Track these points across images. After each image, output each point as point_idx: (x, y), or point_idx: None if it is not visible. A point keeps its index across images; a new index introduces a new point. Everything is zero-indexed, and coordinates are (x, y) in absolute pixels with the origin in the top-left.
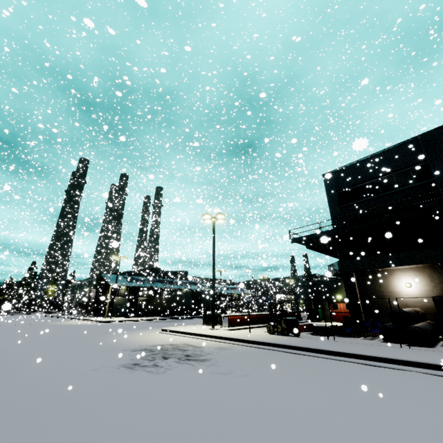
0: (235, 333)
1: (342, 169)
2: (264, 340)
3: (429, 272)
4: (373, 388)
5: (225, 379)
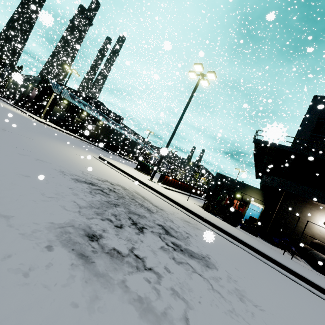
0: (180, 199)
1: None
2: (231, 232)
3: None
4: None
5: None
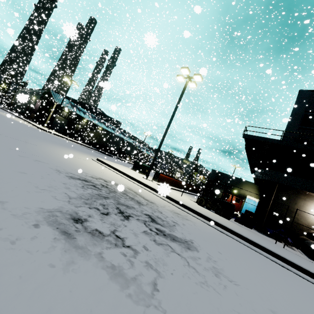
0: (173, 194)
1: None
2: (221, 222)
3: None
4: None
5: None
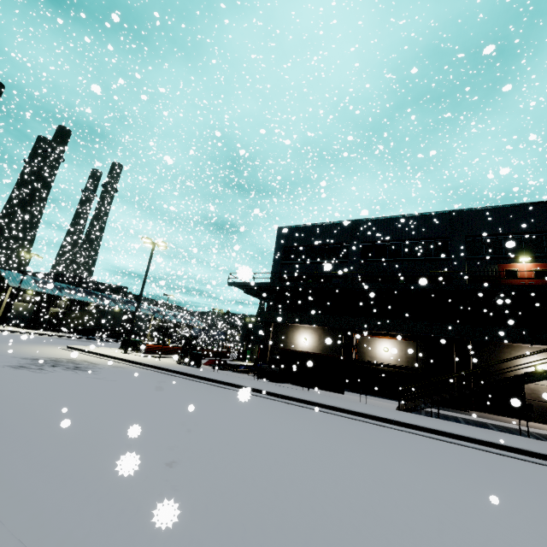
0: (142, 359)
1: (294, 228)
2: (158, 365)
3: (320, 332)
4: (190, 392)
5: (94, 380)
